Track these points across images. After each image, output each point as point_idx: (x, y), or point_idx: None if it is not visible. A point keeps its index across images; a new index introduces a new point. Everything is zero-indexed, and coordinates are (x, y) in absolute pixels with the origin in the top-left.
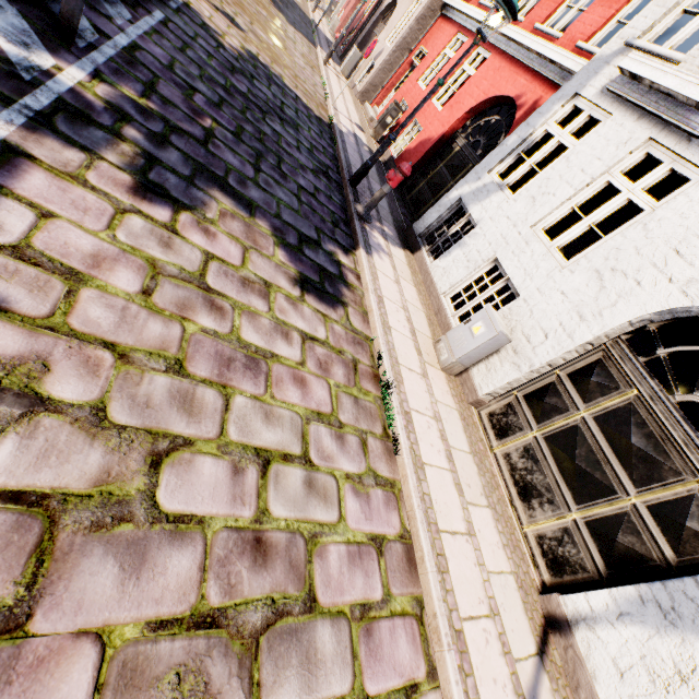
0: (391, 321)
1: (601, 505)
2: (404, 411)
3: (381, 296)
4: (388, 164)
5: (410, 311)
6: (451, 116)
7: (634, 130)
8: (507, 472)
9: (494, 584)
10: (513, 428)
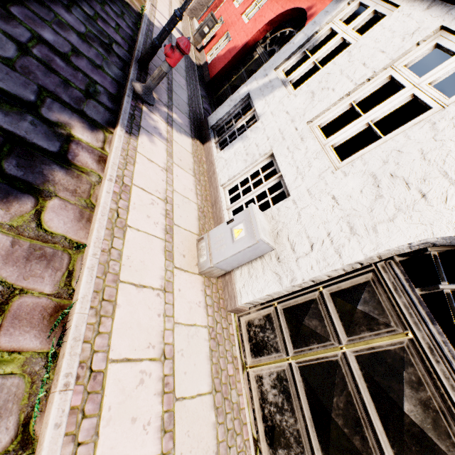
0: (133, 217)
1: None
2: (90, 372)
3: (129, 185)
4: (202, 68)
5: (174, 203)
6: (254, 27)
7: (423, 19)
8: (257, 400)
9: None
10: (269, 347)
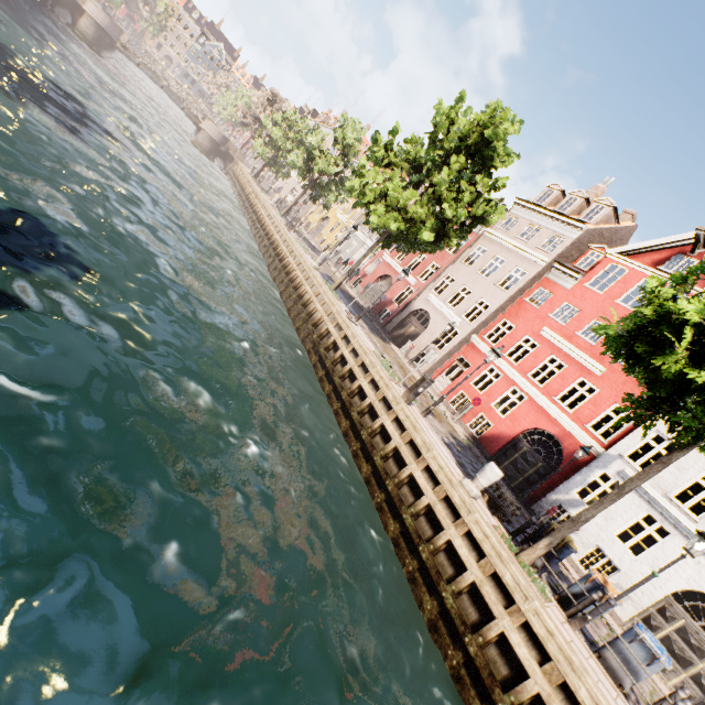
0: None
1: (691, 669)
2: None
3: None
4: (473, 440)
5: None
6: (514, 427)
7: (640, 501)
8: None
9: None
10: None
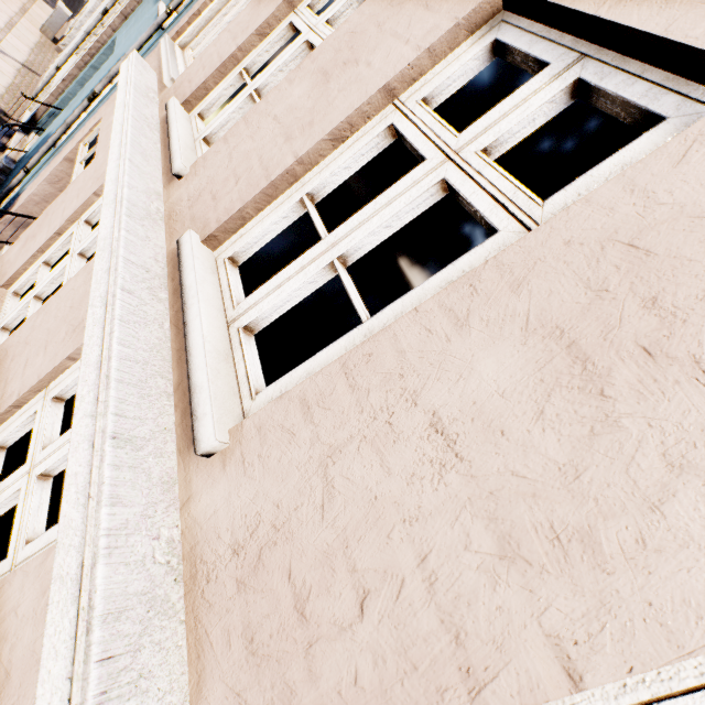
0: None
1: None
2: None
3: None
4: None
5: (31, 11)
6: None
7: None
8: None
9: (7, 42)
10: None
